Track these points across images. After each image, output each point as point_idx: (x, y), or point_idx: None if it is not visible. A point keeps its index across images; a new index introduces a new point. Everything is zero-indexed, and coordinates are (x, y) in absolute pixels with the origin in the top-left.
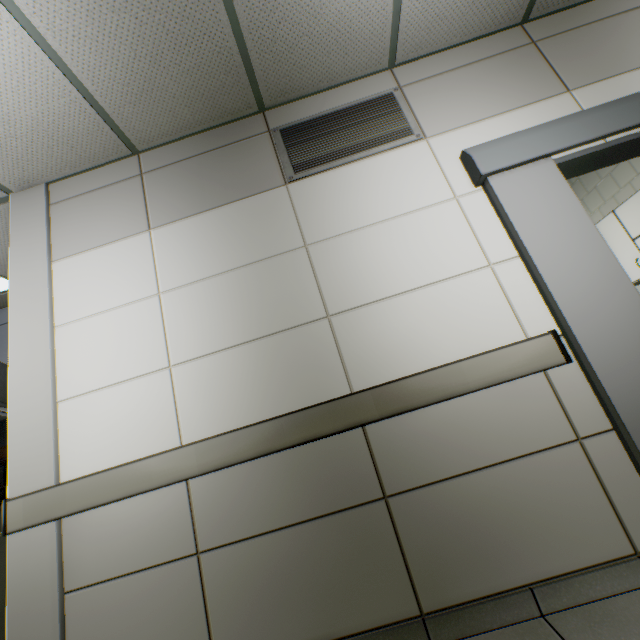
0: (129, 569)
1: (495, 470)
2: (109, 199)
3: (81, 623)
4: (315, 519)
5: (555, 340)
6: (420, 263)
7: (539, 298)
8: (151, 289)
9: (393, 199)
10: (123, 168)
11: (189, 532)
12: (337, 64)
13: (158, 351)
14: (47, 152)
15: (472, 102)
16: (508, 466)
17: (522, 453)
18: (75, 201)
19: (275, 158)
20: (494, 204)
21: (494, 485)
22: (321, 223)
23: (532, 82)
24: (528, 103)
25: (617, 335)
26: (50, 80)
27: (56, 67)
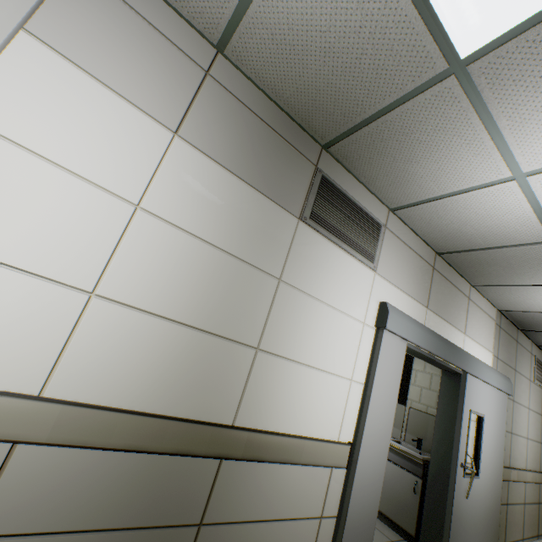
0: None
1: (275, 524)
2: (157, 52)
3: None
4: (133, 529)
5: (350, 451)
6: (326, 351)
7: (356, 417)
8: (132, 193)
9: (341, 295)
10: (195, 43)
11: None
12: (381, 182)
13: (91, 266)
14: None
15: (401, 273)
16: (283, 523)
17: (294, 516)
18: (116, 2)
19: (306, 191)
20: (375, 345)
21: (269, 535)
22: (299, 271)
23: (422, 288)
24: (415, 298)
25: (371, 464)
26: None
27: None
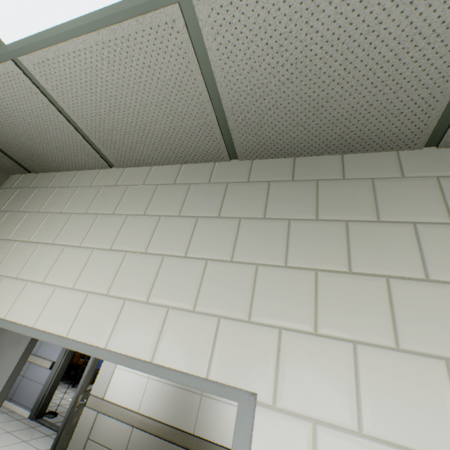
0: (106, 444)
1: None
2: None
3: None
4: None
5: None
6: None
7: None
8: None
9: None
10: None
11: (126, 445)
12: None
13: None
14: None
15: None
16: None
17: None
18: None
19: None
20: None
21: None
22: None
23: None
24: None
25: None
26: None
27: None
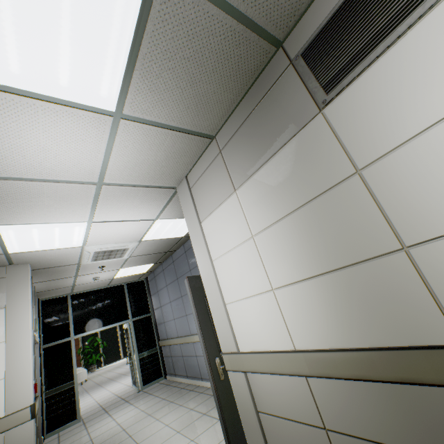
0: (285, 416)
1: None
2: (211, 176)
3: (270, 432)
4: None
5: None
6: None
7: None
8: (247, 234)
9: None
10: (211, 151)
11: (315, 411)
12: None
13: (263, 278)
14: (177, 164)
15: None
16: None
17: None
18: (198, 183)
19: (303, 88)
20: None
21: None
22: (370, 139)
23: None
24: None
25: None
26: (158, 135)
27: (156, 127)
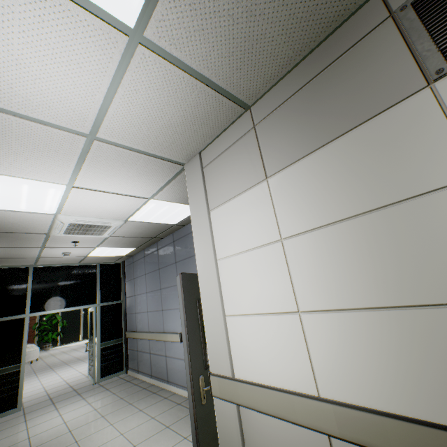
0: None
1: None
2: (234, 156)
3: None
4: None
5: None
6: None
7: None
8: (274, 235)
9: None
10: (240, 125)
11: None
12: None
13: (286, 294)
14: (194, 134)
15: None
16: None
17: None
18: (215, 162)
19: (405, 51)
20: None
21: None
22: None
23: None
24: None
25: None
26: (182, 84)
27: (183, 72)
